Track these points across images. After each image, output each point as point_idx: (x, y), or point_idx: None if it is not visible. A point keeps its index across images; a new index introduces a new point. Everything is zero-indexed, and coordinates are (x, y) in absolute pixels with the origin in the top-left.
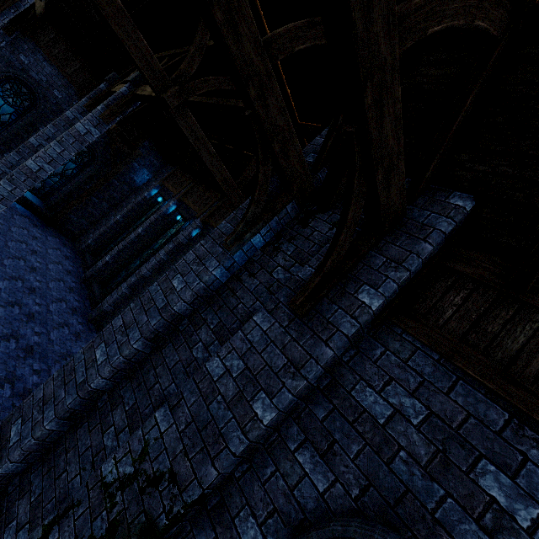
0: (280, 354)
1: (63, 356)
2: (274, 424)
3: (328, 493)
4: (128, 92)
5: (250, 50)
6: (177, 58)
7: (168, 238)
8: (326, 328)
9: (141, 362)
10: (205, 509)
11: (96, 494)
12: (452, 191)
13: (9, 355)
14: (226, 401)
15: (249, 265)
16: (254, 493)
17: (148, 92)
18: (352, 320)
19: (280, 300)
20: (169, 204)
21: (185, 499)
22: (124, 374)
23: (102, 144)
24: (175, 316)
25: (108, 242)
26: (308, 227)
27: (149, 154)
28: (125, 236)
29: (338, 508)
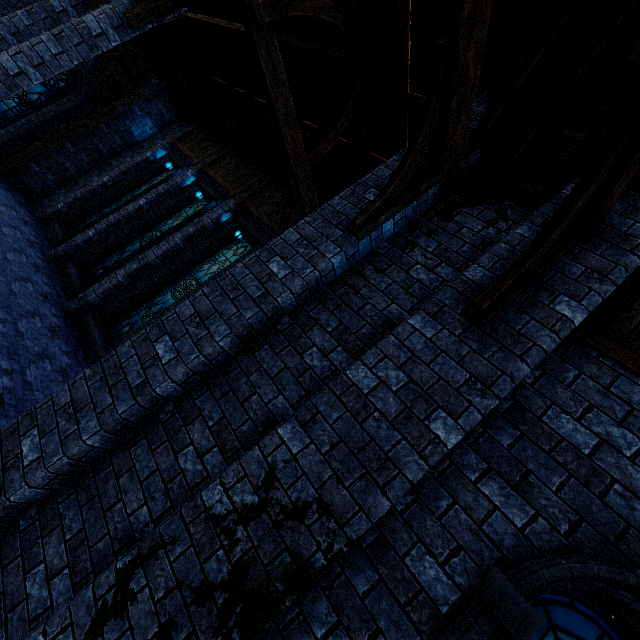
0: (459, 368)
1: (39, 356)
2: (449, 450)
3: (528, 529)
4: None
5: None
6: None
7: (186, 219)
8: (518, 340)
9: (222, 366)
10: (359, 547)
11: (201, 529)
12: None
13: None
14: (389, 419)
15: (374, 258)
16: (428, 528)
17: None
18: (552, 334)
19: (444, 302)
20: (187, 173)
21: (349, 535)
22: (197, 379)
23: (90, 66)
24: (276, 310)
25: (88, 212)
26: (453, 222)
27: (157, 98)
28: (118, 206)
29: (544, 544)
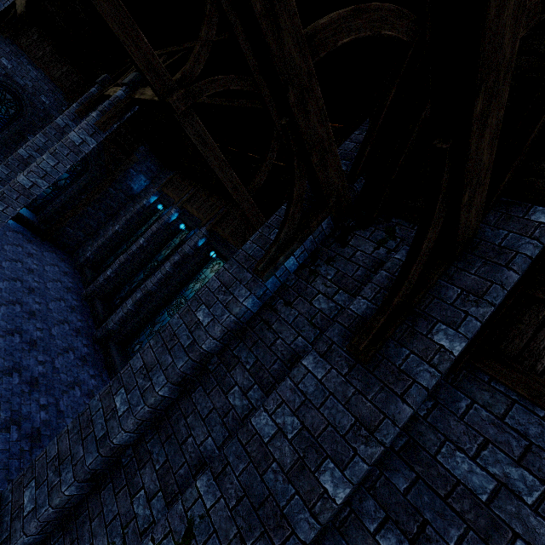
0: (345, 411)
1: (70, 385)
2: (346, 498)
3: None
4: (125, 96)
5: (291, 47)
6: (175, 56)
7: (173, 249)
8: (398, 378)
9: (167, 409)
10: None
11: None
12: (531, 205)
13: (13, 392)
14: (285, 470)
15: (283, 292)
16: None
17: (149, 95)
18: (431, 369)
19: (332, 340)
20: (171, 212)
21: None
22: (149, 424)
23: (95, 151)
24: (204, 355)
25: (107, 255)
26: (348, 246)
27: (145, 159)
28: (126, 247)
29: None
